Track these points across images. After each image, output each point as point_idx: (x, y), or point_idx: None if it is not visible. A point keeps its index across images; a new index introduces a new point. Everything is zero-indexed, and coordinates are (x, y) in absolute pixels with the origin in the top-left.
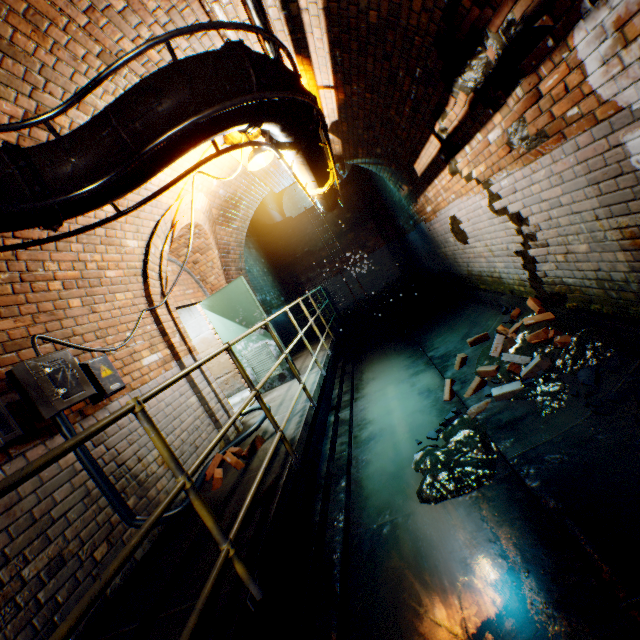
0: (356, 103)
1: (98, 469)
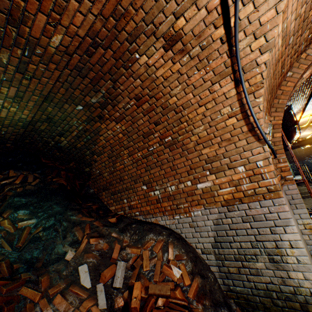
0: None
1: None
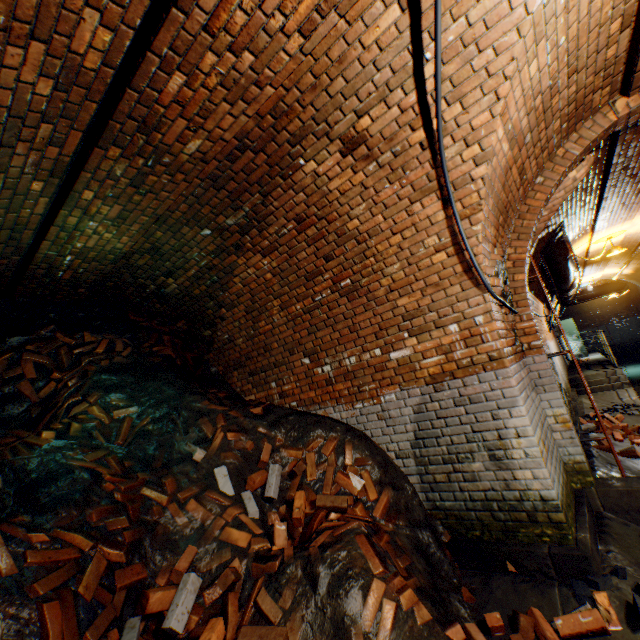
0: (636, 274)
1: (562, 347)
